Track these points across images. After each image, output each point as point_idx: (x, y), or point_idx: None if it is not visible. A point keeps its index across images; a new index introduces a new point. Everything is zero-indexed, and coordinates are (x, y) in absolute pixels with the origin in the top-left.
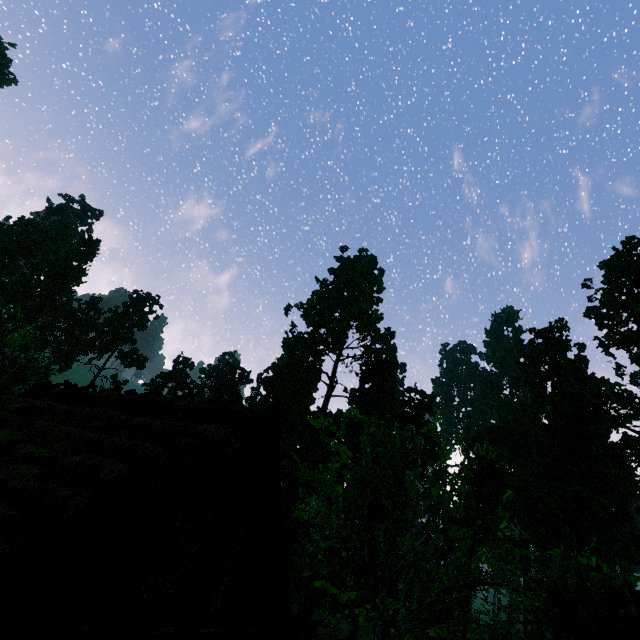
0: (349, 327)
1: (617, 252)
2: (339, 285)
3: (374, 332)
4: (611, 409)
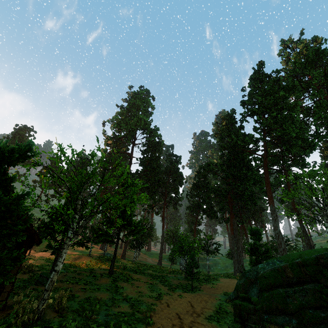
0: (135, 128)
1: (254, 70)
2: (130, 107)
3: (146, 128)
4: (251, 147)
